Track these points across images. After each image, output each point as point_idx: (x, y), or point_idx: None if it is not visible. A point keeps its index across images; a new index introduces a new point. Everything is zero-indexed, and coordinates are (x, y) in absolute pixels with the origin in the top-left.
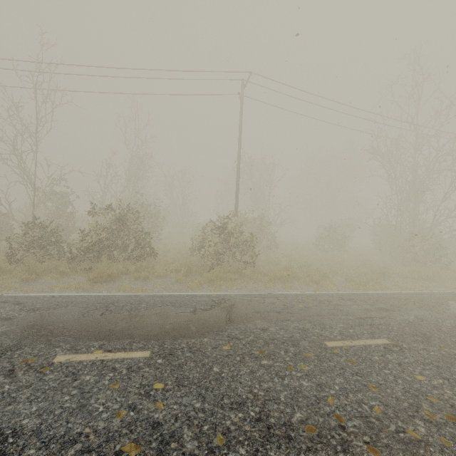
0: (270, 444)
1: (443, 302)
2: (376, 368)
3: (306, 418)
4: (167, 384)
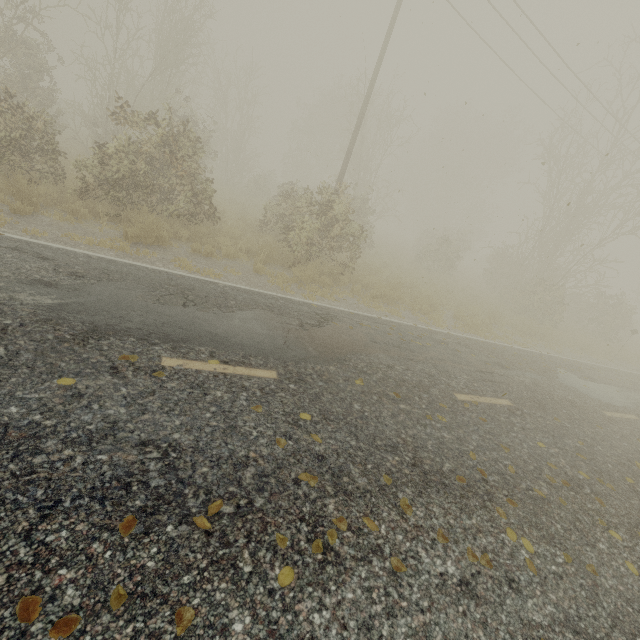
0: (430, 488)
1: (552, 368)
2: (504, 430)
3: (455, 469)
4: (313, 415)
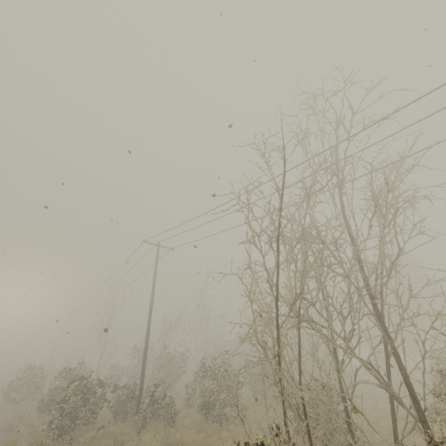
0: None
1: None
2: None
3: None
4: None
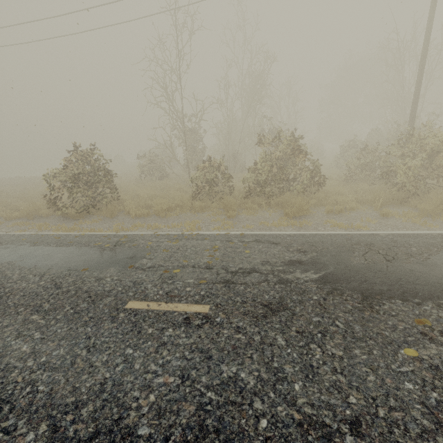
0: None
1: None
2: None
3: None
4: None
